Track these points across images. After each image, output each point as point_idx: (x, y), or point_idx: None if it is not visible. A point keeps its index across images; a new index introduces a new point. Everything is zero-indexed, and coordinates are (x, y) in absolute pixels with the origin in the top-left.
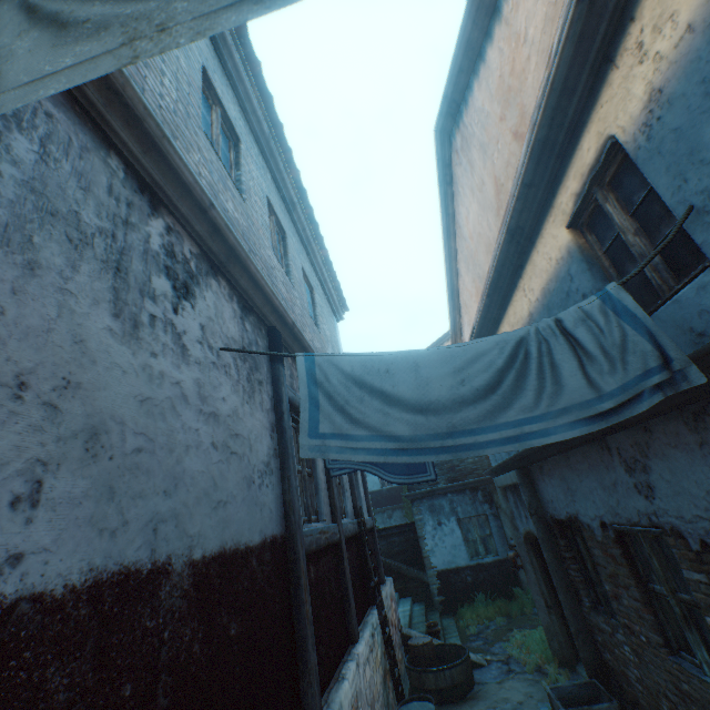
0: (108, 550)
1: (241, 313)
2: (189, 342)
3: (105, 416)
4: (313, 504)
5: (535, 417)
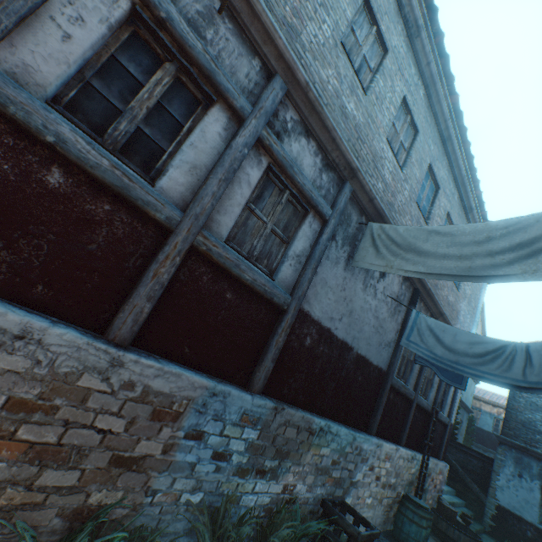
0: (345, 336)
1: (402, 281)
2: (377, 292)
3: (353, 308)
4: (405, 375)
5: (491, 373)
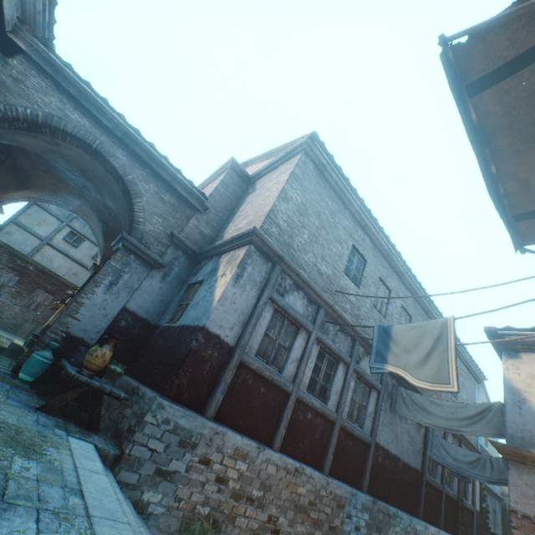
0: (395, 451)
1: None
2: (407, 419)
3: (397, 433)
4: (433, 471)
5: (476, 474)
